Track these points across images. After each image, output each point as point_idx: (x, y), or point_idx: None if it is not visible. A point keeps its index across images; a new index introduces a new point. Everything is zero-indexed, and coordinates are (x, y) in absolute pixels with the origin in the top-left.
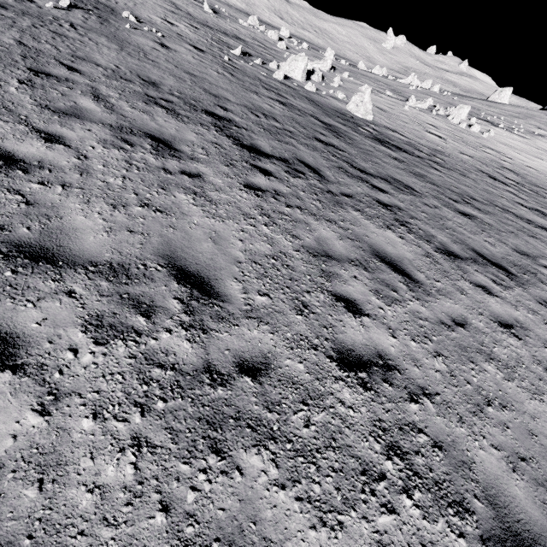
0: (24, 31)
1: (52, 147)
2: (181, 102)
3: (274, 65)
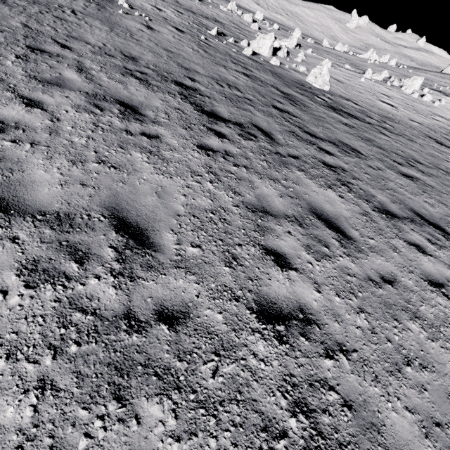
0: (31, 16)
1: (31, 111)
2: (154, 74)
3: (245, 43)
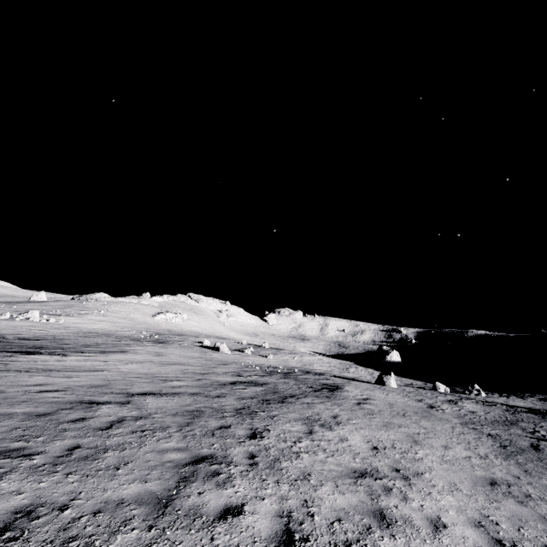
0: None
1: None
2: None
3: None
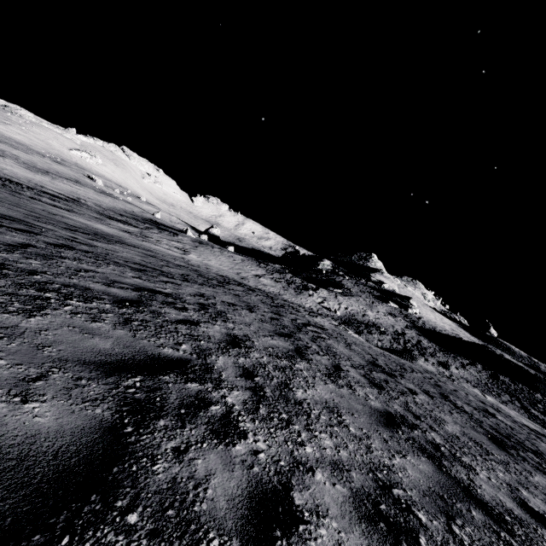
0: None
1: None
2: None
3: None
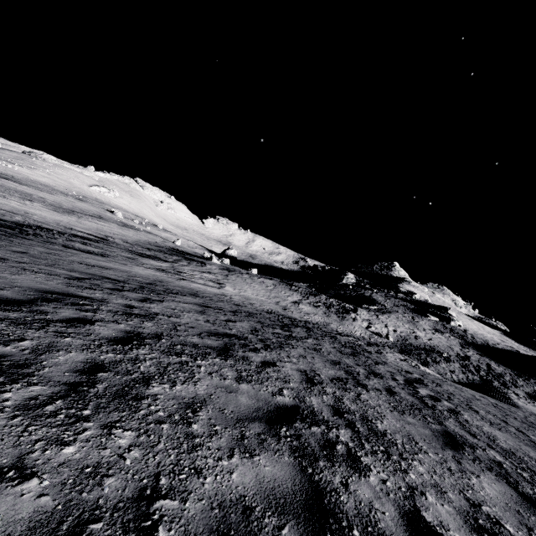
0: None
1: None
2: None
3: None
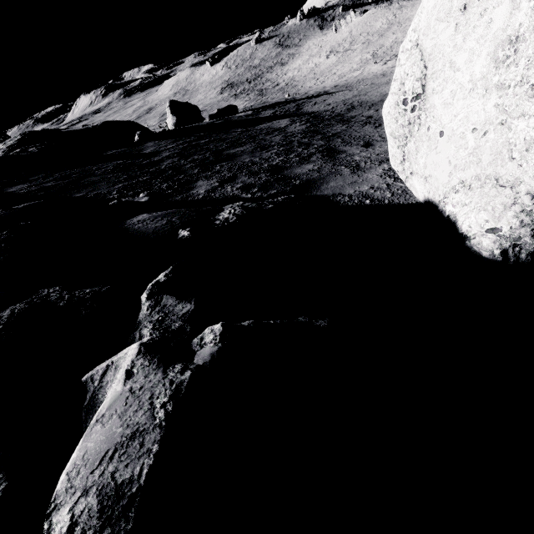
0: None
1: None
2: None
3: None
